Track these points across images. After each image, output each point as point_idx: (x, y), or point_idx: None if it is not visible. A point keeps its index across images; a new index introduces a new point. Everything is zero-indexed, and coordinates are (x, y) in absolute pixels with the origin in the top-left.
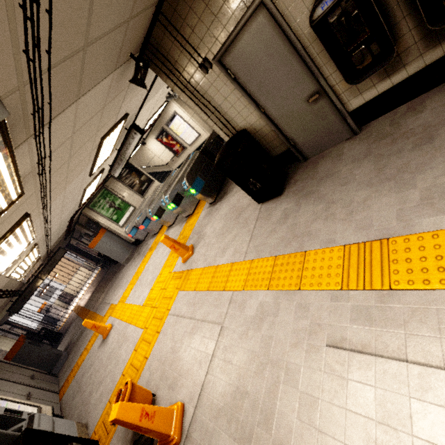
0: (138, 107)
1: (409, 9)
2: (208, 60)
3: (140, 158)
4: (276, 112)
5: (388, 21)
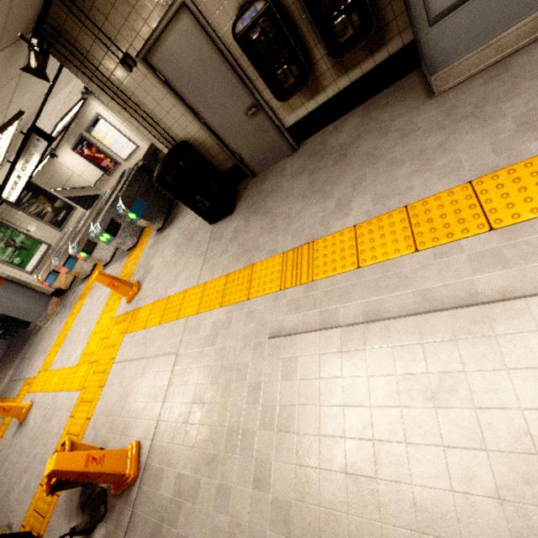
0: (39, 103)
1: (318, 38)
2: (130, 56)
3: (50, 176)
4: (217, 123)
5: (304, 46)
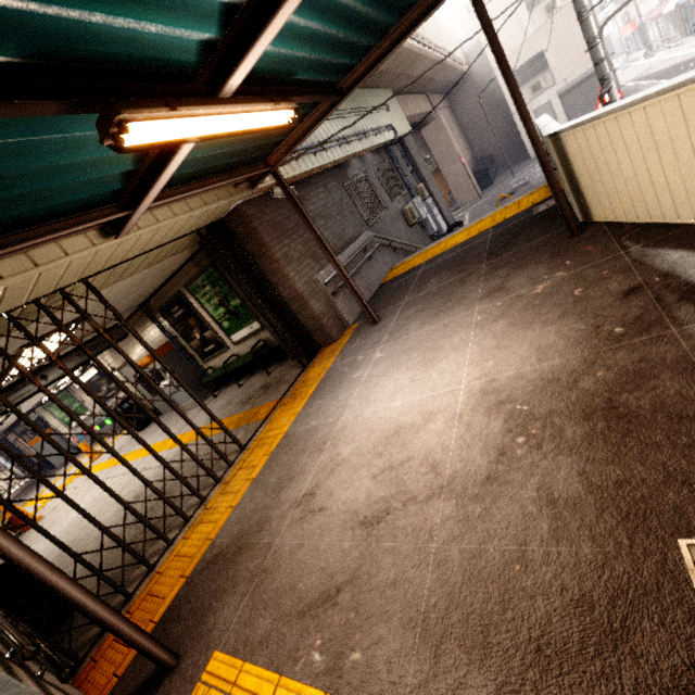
0: None
1: None
2: (115, 369)
3: None
4: (144, 393)
5: None
